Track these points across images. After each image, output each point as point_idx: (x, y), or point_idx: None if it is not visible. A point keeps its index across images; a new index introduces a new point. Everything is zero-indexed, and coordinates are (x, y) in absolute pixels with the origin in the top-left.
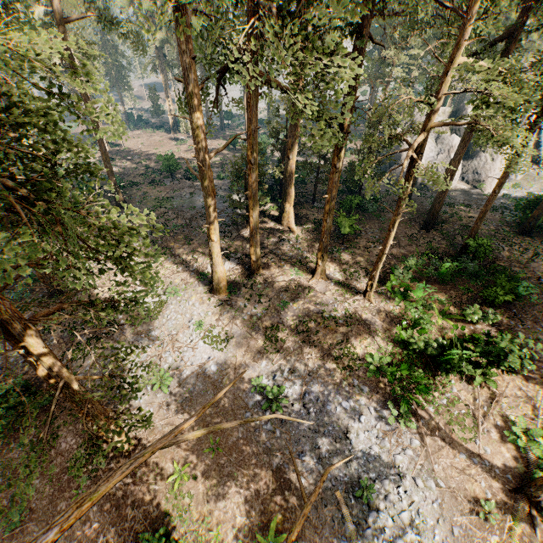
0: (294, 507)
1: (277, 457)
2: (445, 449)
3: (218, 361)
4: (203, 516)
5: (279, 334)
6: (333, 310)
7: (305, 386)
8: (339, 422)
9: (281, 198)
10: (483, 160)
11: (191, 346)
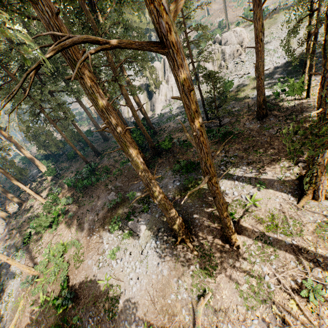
0: None
1: None
2: (30, 263)
3: None
4: None
5: (14, 231)
6: (33, 214)
7: (9, 250)
8: None
9: (58, 160)
10: (155, 98)
11: None
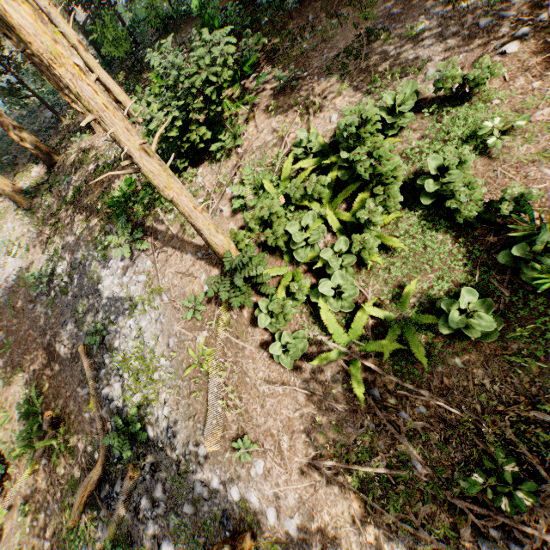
0: (56, 374)
1: (48, 335)
2: (174, 257)
3: (19, 269)
4: (3, 404)
5: (60, 216)
6: (107, 160)
7: (70, 256)
8: (93, 278)
9: (109, 65)
10: None
11: (2, 266)
